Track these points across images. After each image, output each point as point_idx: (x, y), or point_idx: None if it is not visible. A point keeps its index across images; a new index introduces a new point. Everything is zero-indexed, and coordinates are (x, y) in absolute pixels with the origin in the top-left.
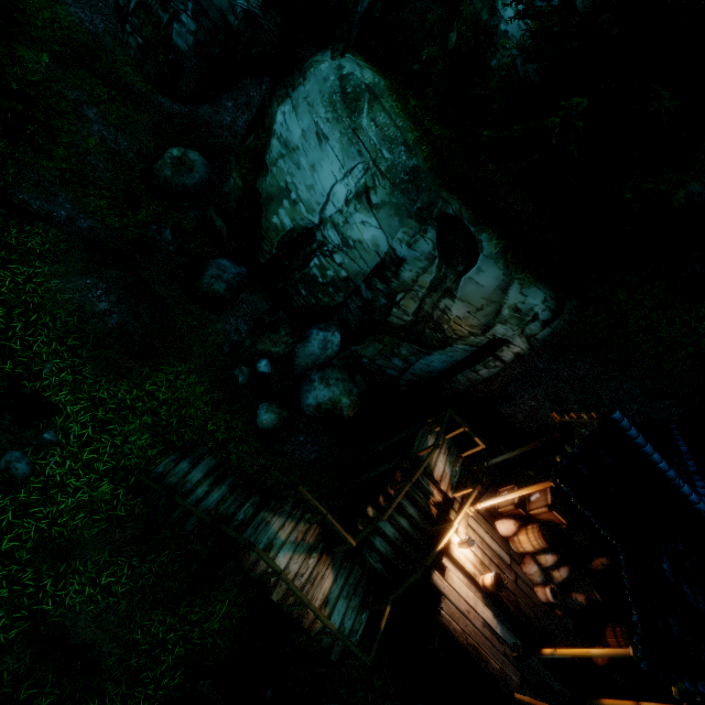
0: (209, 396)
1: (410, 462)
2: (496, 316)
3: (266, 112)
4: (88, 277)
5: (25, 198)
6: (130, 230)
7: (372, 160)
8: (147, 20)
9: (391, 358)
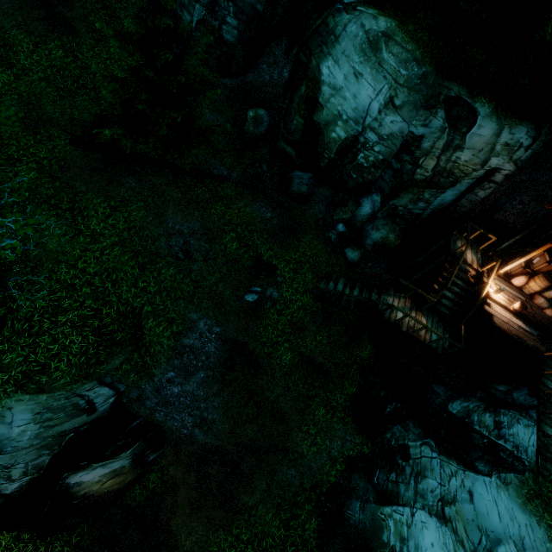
0: (324, 249)
1: (451, 257)
2: (492, 154)
3: (306, 68)
4: (256, 202)
5: (211, 171)
6: (248, 171)
7: (394, 78)
8: (205, 31)
9: (417, 202)
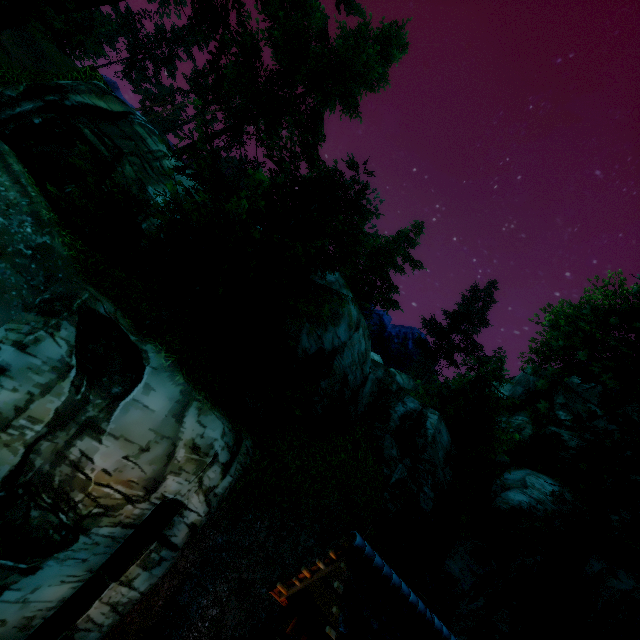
0: None
1: None
2: (168, 460)
3: None
4: None
5: None
6: None
7: None
8: None
9: None
